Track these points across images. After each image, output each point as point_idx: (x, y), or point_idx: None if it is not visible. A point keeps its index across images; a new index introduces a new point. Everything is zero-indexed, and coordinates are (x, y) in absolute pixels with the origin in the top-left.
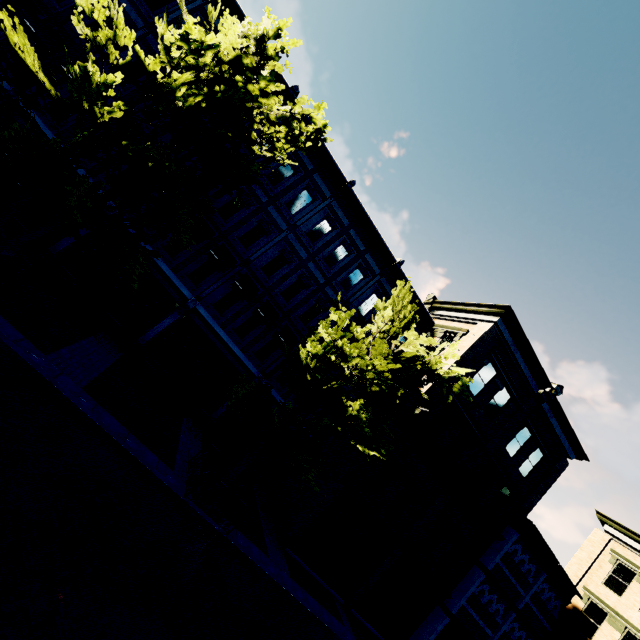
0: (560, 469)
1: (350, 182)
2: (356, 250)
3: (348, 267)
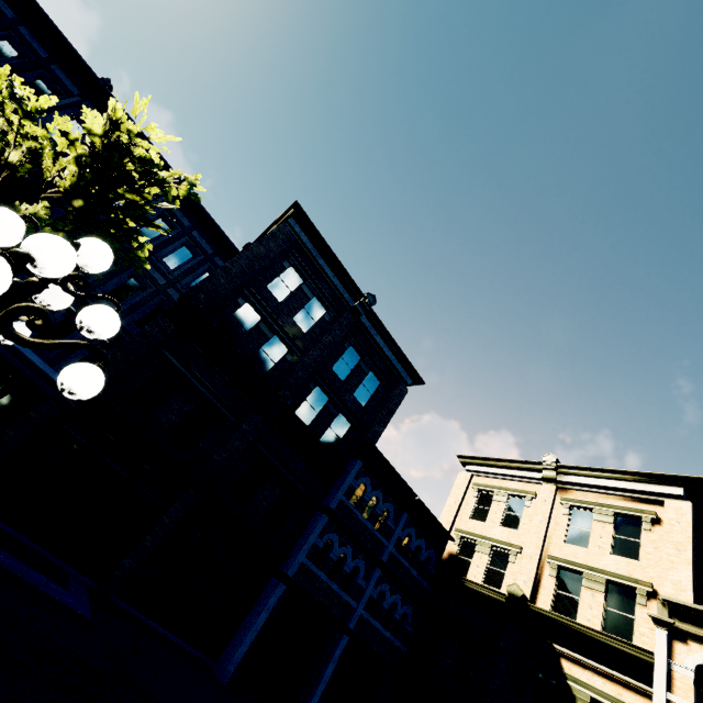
0: (400, 395)
1: (102, 79)
2: None
3: None
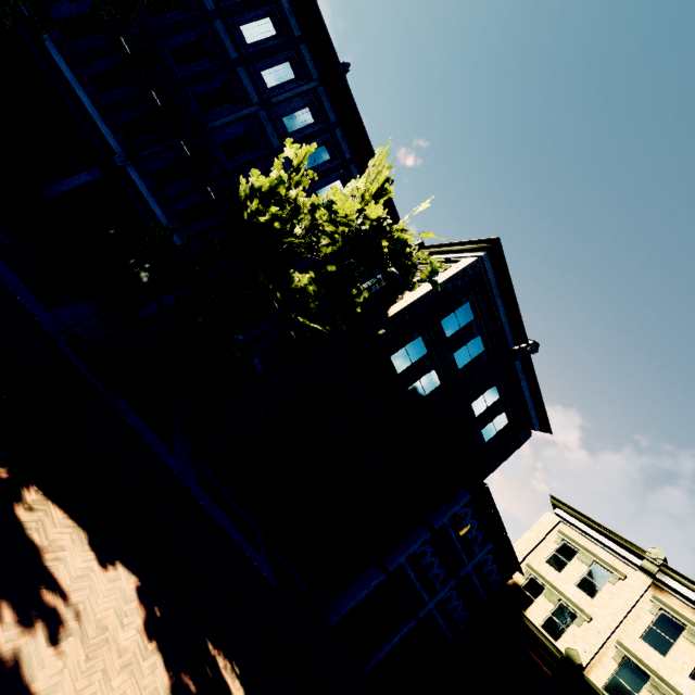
0: (523, 439)
1: (343, 64)
2: (340, 156)
3: (328, 174)
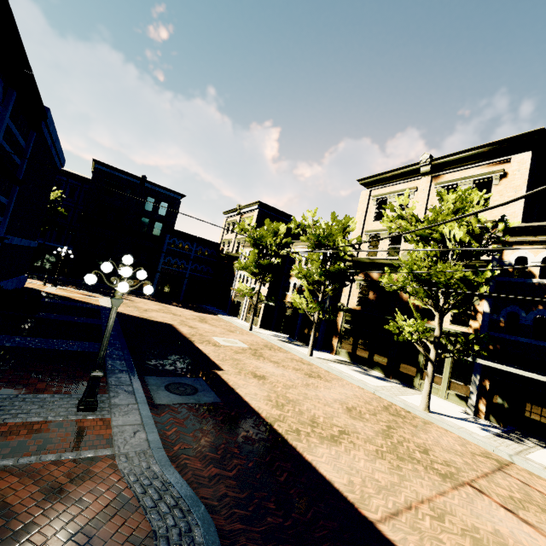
0: (178, 205)
1: None
2: None
3: None
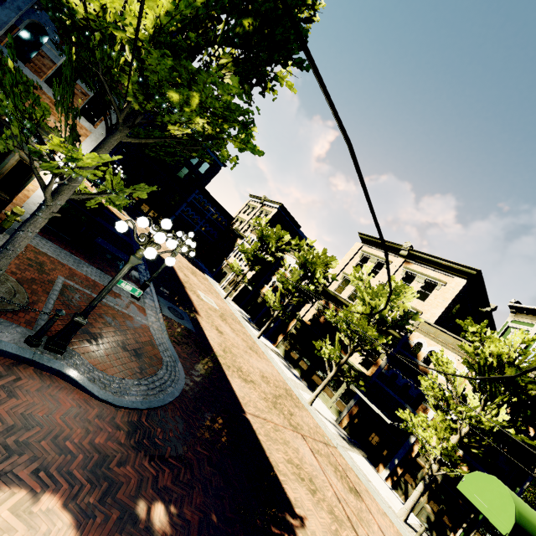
0: (217, 171)
1: None
2: None
3: None
